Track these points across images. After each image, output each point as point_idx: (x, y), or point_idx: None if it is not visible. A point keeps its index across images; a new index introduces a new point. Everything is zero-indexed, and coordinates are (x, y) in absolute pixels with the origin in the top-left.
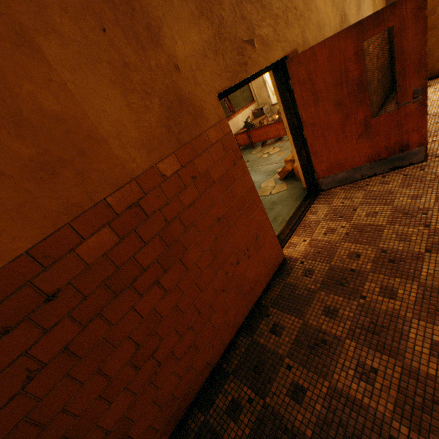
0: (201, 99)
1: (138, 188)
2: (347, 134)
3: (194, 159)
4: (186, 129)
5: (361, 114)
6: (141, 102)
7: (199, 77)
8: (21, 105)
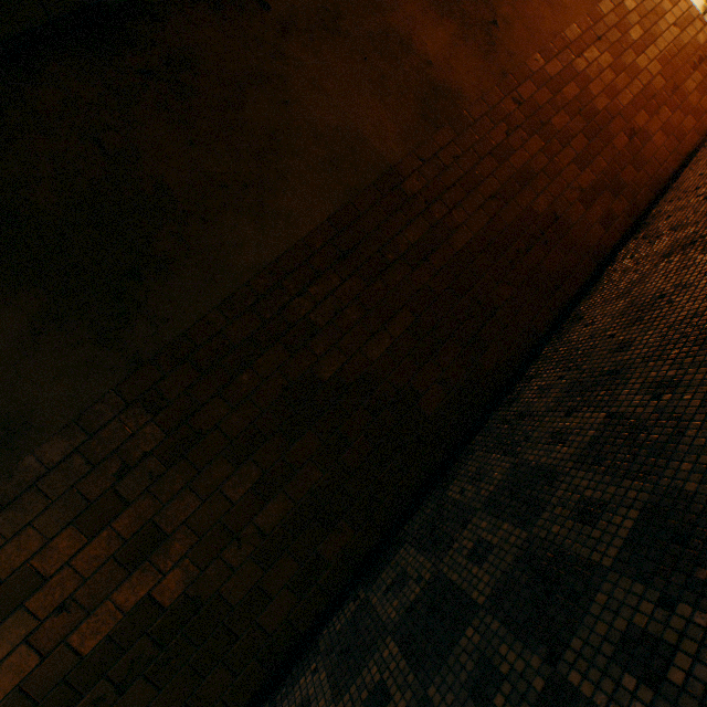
0: None
1: None
2: None
3: None
4: None
5: None
6: None
7: None
8: None
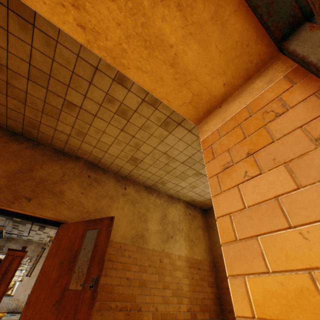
0: None
1: None
2: (52, 295)
3: None
4: None
5: (66, 279)
6: None
7: None
8: None
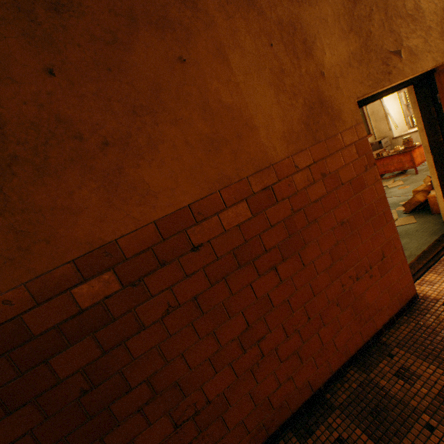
0: (340, 103)
1: (274, 174)
2: None
3: (326, 157)
4: (323, 129)
5: None
6: (288, 101)
7: (341, 84)
8: (209, 97)
